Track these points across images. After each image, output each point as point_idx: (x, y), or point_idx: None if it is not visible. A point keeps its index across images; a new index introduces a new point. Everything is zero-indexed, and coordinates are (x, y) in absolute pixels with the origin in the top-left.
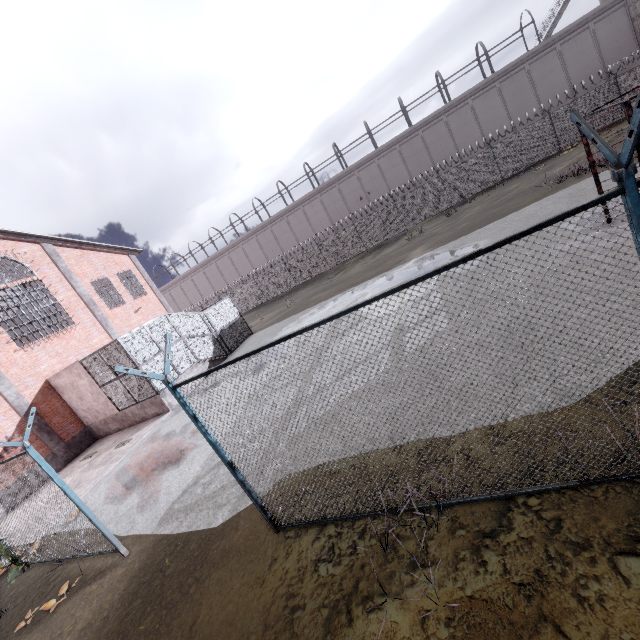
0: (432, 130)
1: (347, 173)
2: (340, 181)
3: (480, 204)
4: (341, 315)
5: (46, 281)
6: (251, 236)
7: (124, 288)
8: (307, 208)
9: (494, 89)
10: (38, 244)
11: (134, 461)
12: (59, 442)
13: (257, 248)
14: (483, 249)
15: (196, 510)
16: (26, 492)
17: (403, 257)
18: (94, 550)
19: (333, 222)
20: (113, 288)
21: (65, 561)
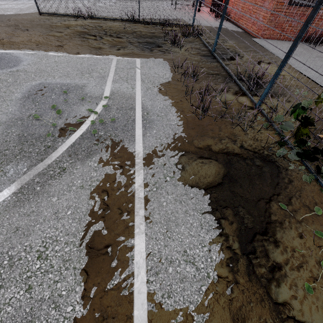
0: None
1: None
2: None
3: None
4: None
5: None
6: None
7: None
8: None
9: None
10: None
11: None
12: None
13: None
14: None
15: None
16: None
17: None
18: None
19: None
20: None
21: None
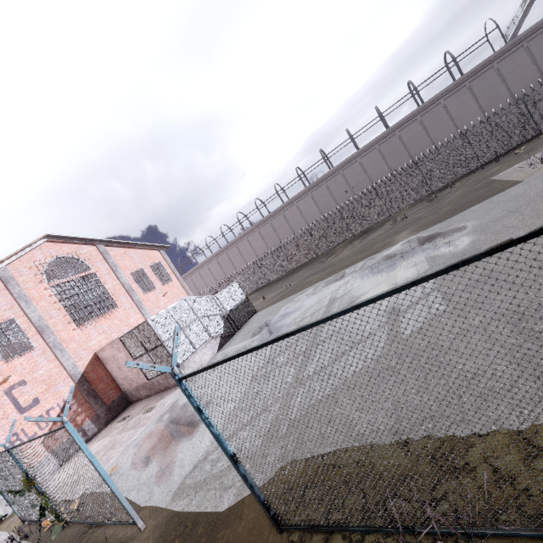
0: (408, 129)
1: (333, 172)
2: (327, 179)
3: (461, 188)
4: (341, 314)
5: (98, 274)
6: (254, 229)
7: (155, 277)
8: (300, 203)
9: (464, 88)
10: (94, 246)
11: (157, 428)
12: (102, 405)
13: (259, 239)
14: (515, 239)
15: (204, 489)
16: (75, 448)
17: (389, 241)
18: (118, 517)
19: (323, 213)
20: (147, 277)
21: (95, 524)
